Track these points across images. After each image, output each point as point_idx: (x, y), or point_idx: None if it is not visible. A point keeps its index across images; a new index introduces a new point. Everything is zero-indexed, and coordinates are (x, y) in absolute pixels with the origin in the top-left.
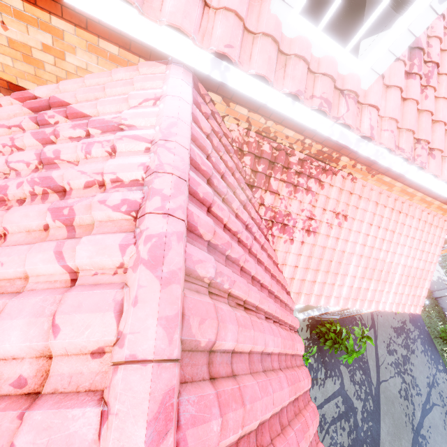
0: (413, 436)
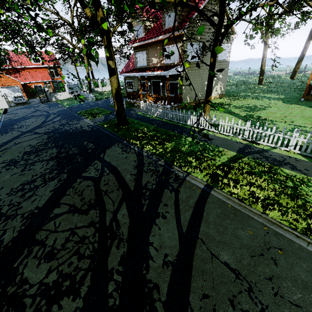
0: None
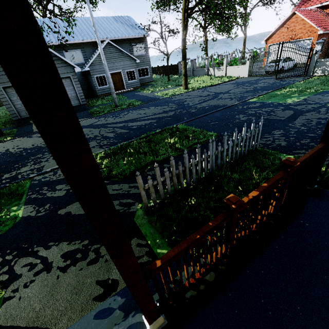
0: None
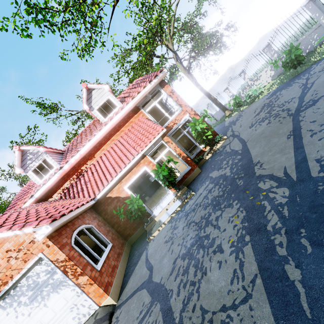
0: (292, 117)
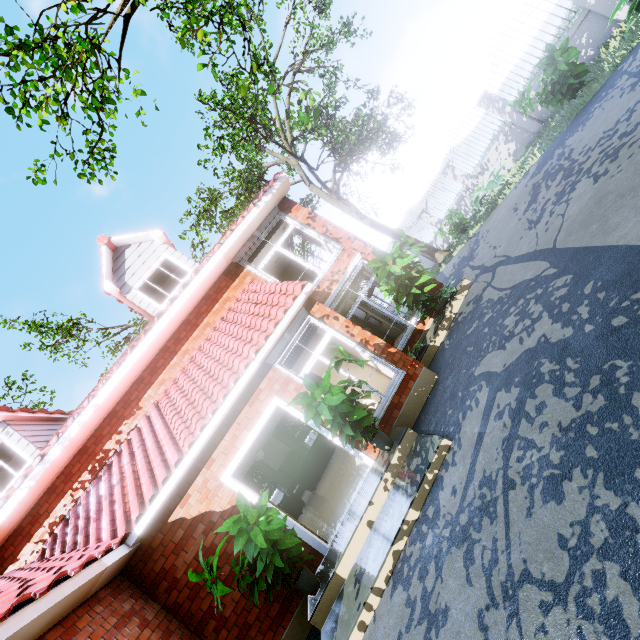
0: None
